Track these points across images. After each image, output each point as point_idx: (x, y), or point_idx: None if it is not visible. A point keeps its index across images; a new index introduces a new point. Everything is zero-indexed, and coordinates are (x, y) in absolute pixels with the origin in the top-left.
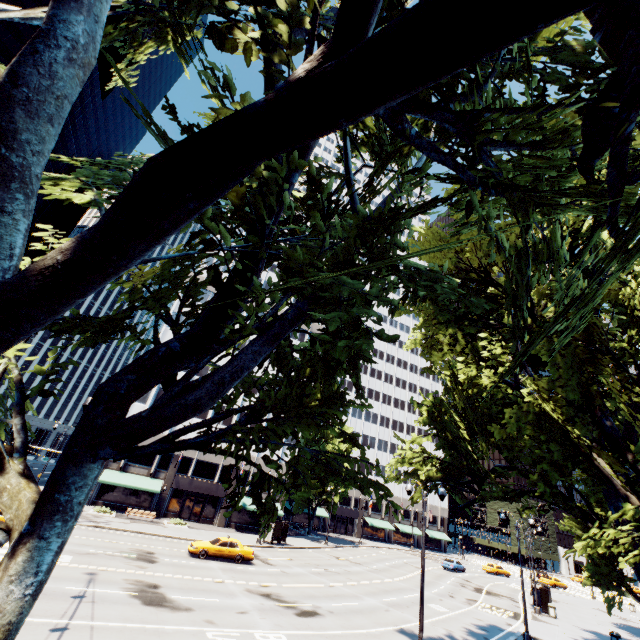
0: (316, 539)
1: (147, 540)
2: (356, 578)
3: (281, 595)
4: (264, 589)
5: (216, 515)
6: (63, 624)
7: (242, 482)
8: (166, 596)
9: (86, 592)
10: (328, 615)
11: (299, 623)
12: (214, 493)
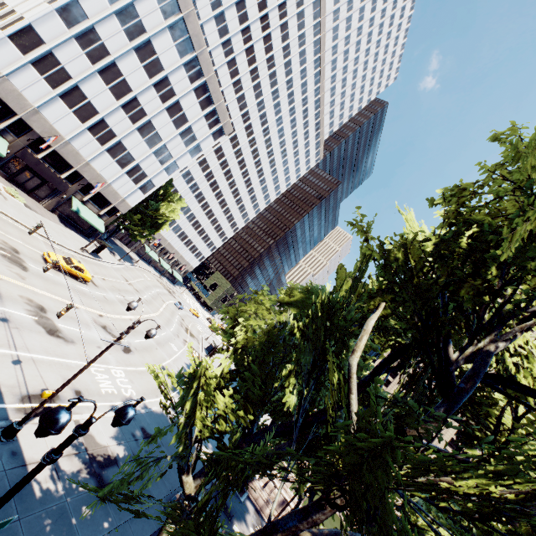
0: (111, 249)
1: (2, 223)
2: (140, 311)
3: (111, 328)
4: (102, 320)
5: (47, 199)
6: (16, 356)
7: (84, 191)
8: (55, 324)
9: (5, 313)
10: (135, 352)
11: (126, 360)
12: (55, 185)
